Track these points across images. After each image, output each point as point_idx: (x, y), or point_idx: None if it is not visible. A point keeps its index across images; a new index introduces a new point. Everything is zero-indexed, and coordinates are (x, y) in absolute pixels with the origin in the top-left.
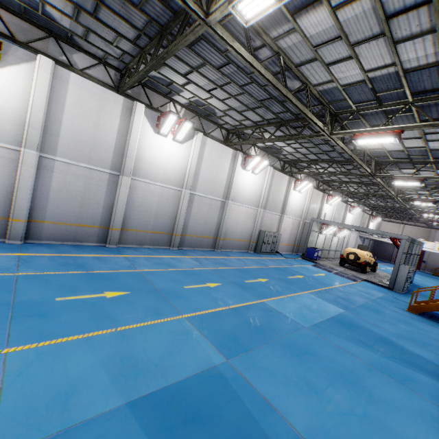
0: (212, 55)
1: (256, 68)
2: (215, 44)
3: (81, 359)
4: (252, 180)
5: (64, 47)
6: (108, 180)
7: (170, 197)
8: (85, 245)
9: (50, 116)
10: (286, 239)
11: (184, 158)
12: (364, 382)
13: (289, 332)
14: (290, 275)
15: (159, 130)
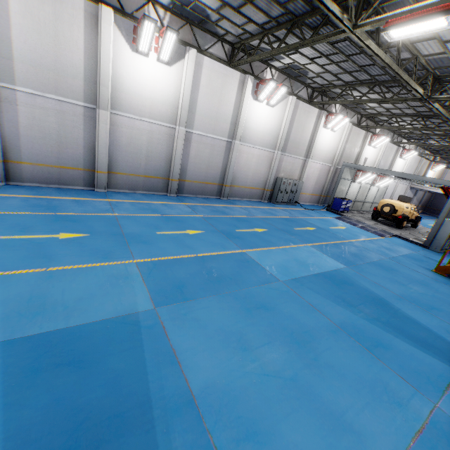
0: None
1: None
2: None
3: None
4: (266, 115)
5: None
6: (83, 115)
7: (162, 136)
8: (72, 188)
9: None
10: (310, 188)
11: (174, 85)
12: (317, 344)
13: (255, 284)
14: (299, 226)
15: (136, 47)
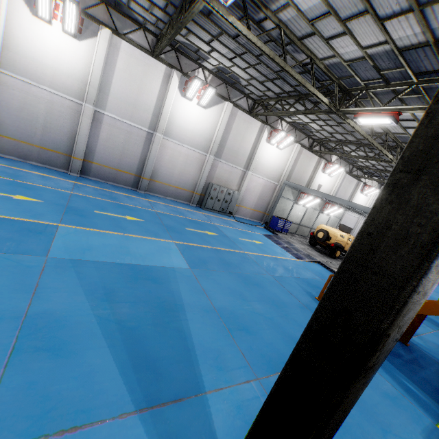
0: None
1: None
2: None
3: None
4: (198, 115)
5: None
6: None
7: (65, 110)
8: None
9: None
10: (252, 202)
11: (84, 61)
12: None
13: None
14: (196, 228)
15: (35, 11)
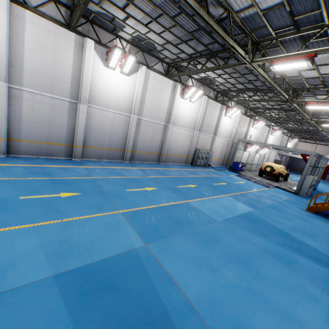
0: None
1: None
2: None
3: (27, 242)
4: (189, 108)
5: None
6: (68, 107)
7: (121, 122)
8: (55, 158)
9: (13, 52)
10: (217, 155)
11: (131, 88)
12: (255, 263)
13: (203, 224)
14: (216, 182)
15: (108, 64)
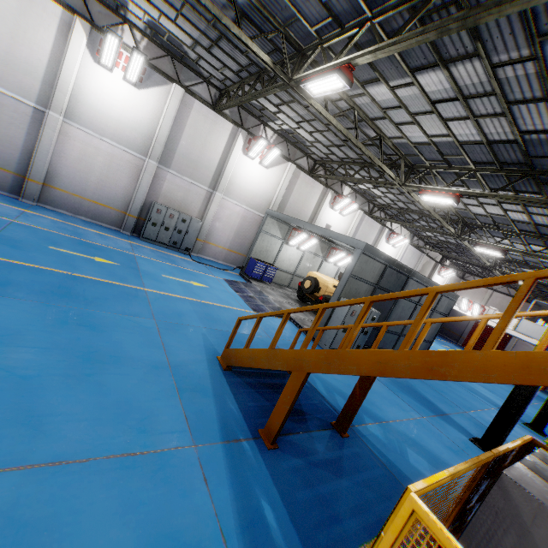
0: None
1: None
2: None
3: None
4: (126, 96)
5: None
6: None
7: None
8: None
9: None
10: (226, 239)
11: None
12: None
13: None
14: (78, 251)
15: None
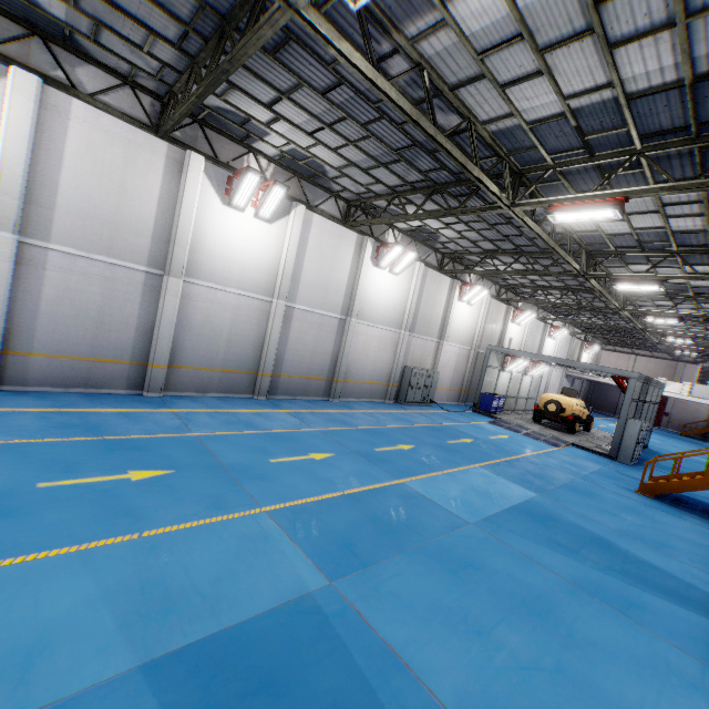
0: (311, 70)
1: (382, 90)
2: (315, 49)
3: (69, 589)
4: (389, 285)
5: (60, 55)
6: (143, 284)
7: (252, 313)
8: (106, 393)
9: (38, 174)
10: (447, 380)
11: (274, 247)
12: (561, 612)
13: (442, 532)
14: (451, 438)
15: (230, 200)
